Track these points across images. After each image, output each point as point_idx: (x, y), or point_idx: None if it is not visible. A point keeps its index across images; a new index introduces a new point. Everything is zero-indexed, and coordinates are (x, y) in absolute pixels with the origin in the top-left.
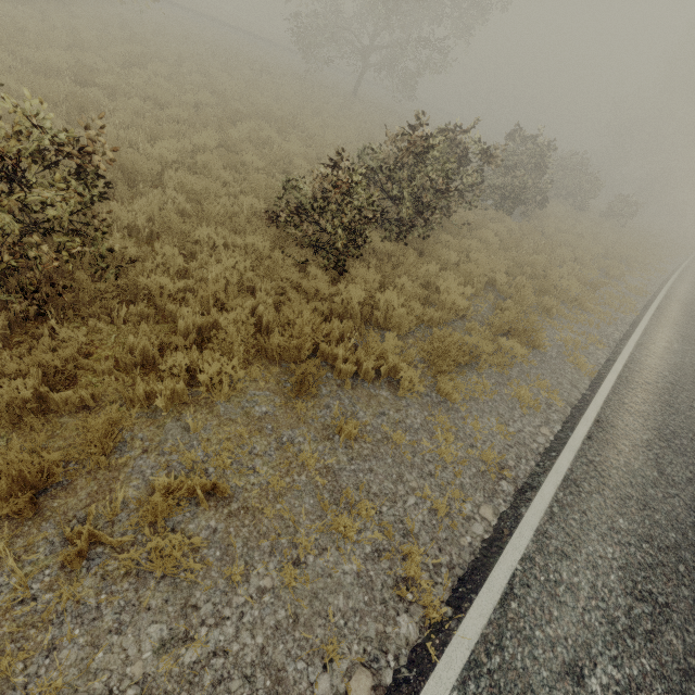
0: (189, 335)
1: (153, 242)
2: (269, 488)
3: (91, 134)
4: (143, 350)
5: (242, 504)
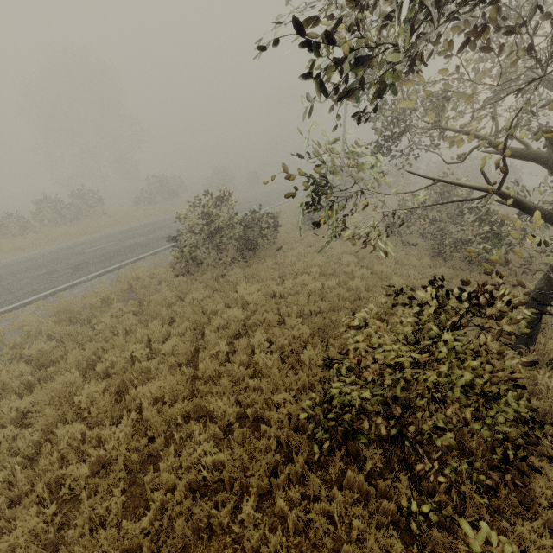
0: None
1: None
2: None
3: None
4: None
5: None
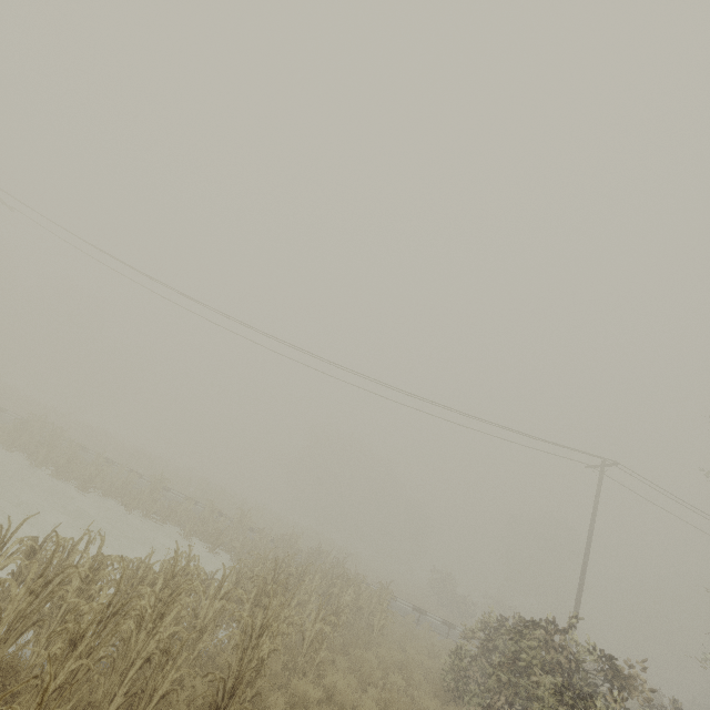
0: None
1: None
2: None
3: None
4: None
5: None
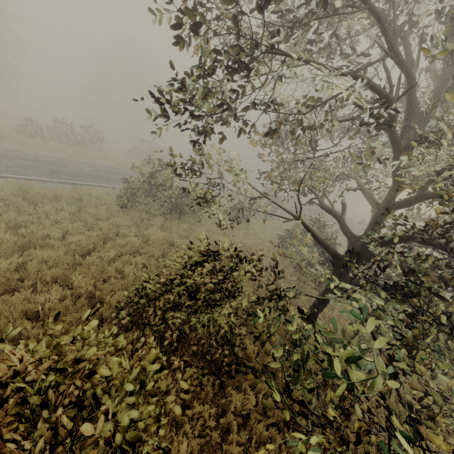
0: None
1: None
2: None
3: None
4: None
5: None
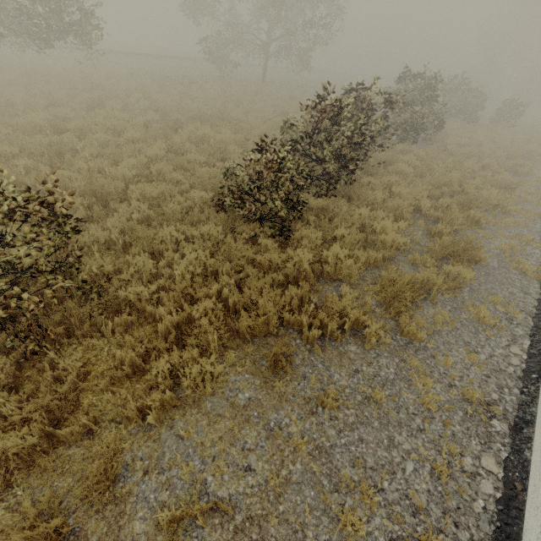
0: (169, 332)
1: (128, 250)
2: (268, 487)
3: (49, 186)
4: (131, 360)
5: (246, 514)
